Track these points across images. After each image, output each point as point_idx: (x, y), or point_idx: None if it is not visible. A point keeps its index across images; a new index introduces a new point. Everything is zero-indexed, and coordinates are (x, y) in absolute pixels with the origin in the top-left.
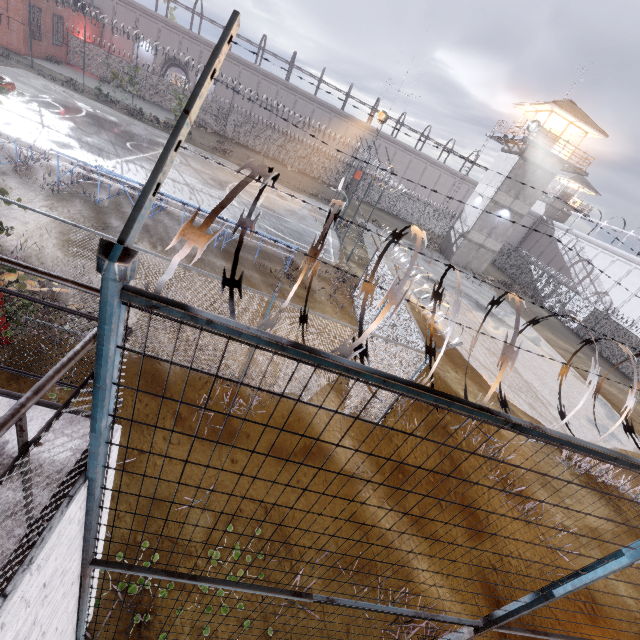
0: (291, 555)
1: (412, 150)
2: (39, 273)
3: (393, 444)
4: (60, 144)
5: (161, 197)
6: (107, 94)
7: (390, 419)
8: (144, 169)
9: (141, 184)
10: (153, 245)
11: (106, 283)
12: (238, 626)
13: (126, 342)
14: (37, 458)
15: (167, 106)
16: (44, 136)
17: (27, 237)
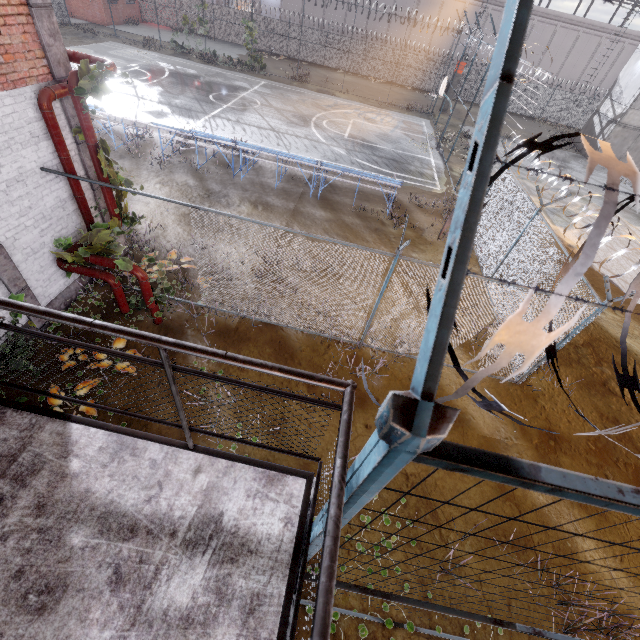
0: (439, 523)
1: (534, 10)
2: (240, 363)
3: (539, 406)
4: (155, 114)
5: (253, 151)
6: (182, 45)
7: (533, 377)
8: (230, 121)
9: (233, 141)
10: (254, 205)
11: (394, 453)
12: (397, 587)
13: (250, 311)
14: (253, 533)
15: (237, 40)
16: (141, 109)
17: (151, 217)
